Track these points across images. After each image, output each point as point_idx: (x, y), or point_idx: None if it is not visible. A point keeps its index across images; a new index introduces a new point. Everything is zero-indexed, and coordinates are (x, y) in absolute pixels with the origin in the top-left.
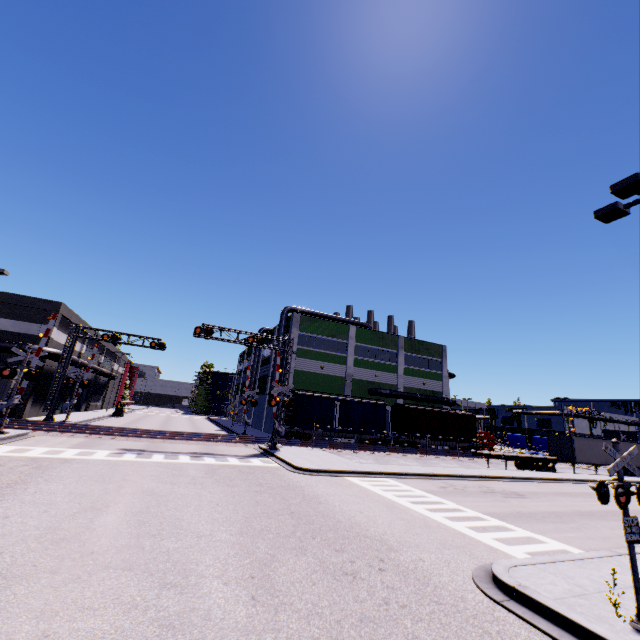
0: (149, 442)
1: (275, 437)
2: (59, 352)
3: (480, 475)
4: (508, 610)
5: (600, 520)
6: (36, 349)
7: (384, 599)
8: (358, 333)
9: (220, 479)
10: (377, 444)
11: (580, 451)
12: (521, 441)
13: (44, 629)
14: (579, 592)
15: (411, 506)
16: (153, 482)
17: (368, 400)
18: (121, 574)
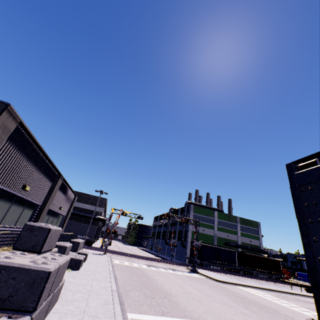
0: (146, 261)
1: (195, 264)
2: (105, 218)
3: (291, 292)
4: None
5: None
6: (99, 217)
7: (284, 319)
8: (218, 214)
9: (196, 281)
10: (233, 271)
11: None
12: (305, 277)
13: (221, 309)
14: None
15: (271, 300)
16: (180, 279)
17: (227, 248)
18: (217, 303)
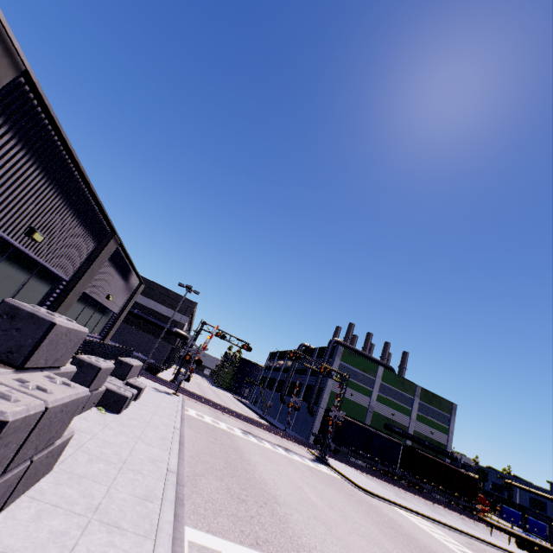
0: (243, 424)
1: (326, 449)
2: (187, 336)
3: (492, 542)
4: None
5: None
6: (178, 332)
7: None
8: (384, 373)
9: (324, 481)
10: (388, 476)
11: None
12: (516, 518)
13: None
14: None
15: (458, 551)
16: (296, 471)
17: (387, 435)
18: (361, 538)
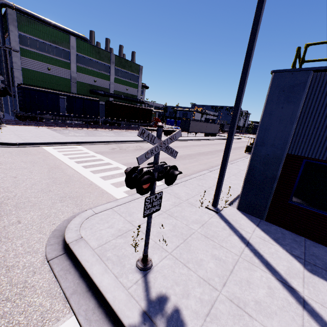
0: None
1: None
2: None
3: (141, 140)
4: (51, 268)
5: (182, 160)
6: None
7: None
8: (78, 44)
9: None
10: (94, 124)
11: (192, 127)
12: (172, 123)
13: None
14: (126, 230)
15: (73, 165)
16: None
17: (86, 97)
18: None
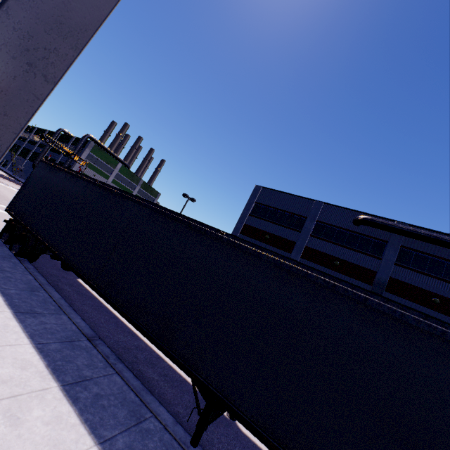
0: None
1: None
2: None
3: None
4: None
5: None
6: None
7: None
8: (122, 168)
9: None
10: None
11: None
12: None
13: None
14: None
15: None
16: None
17: None
18: None
